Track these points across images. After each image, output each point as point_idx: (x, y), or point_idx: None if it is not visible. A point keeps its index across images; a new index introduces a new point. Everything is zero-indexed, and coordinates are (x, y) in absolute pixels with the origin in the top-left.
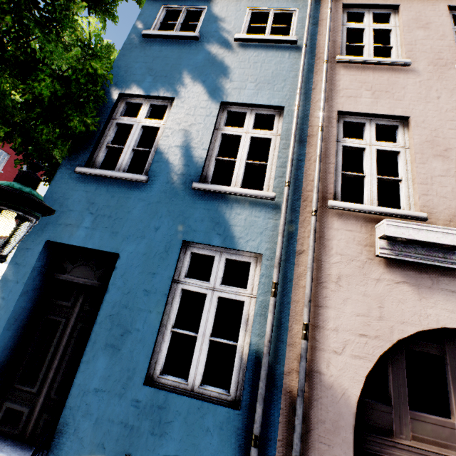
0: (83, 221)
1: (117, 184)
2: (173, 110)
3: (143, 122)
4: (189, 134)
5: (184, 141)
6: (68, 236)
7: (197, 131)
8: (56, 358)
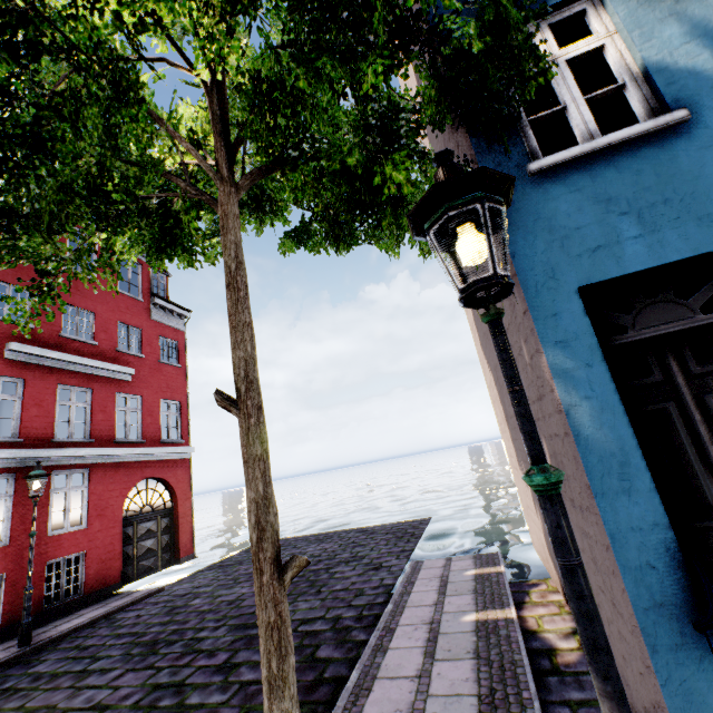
0: (619, 231)
1: (627, 153)
2: (615, 2)
3: (563, 56)
4: (689, 15)
5: (691, 30)
6: (612, 264)
7: (703, 2)
8: (712, 461)
